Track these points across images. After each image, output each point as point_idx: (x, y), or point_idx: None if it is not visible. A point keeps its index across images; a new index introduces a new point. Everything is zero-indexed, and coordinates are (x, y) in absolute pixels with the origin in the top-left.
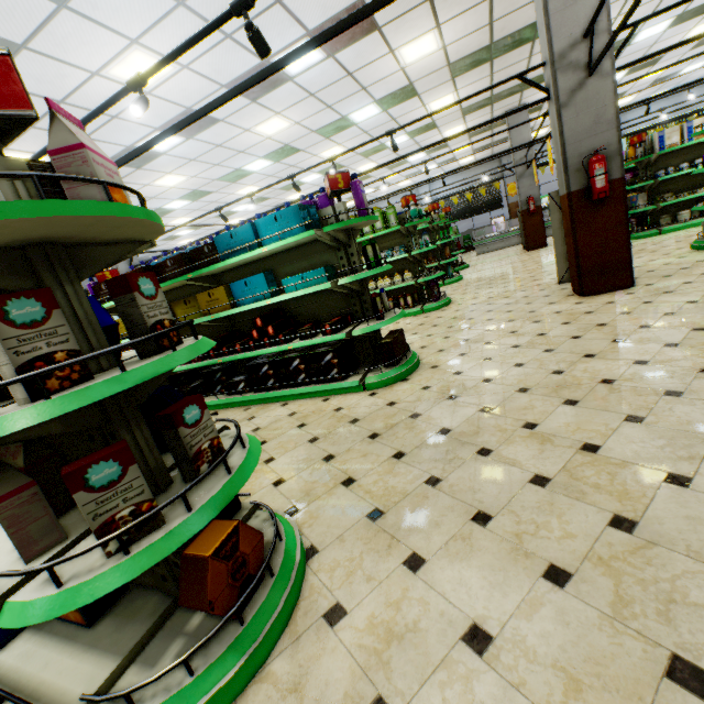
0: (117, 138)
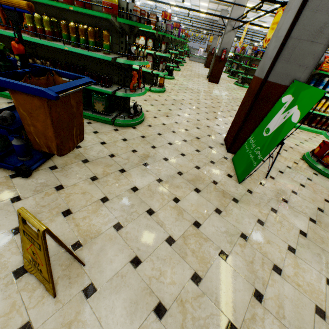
0: None
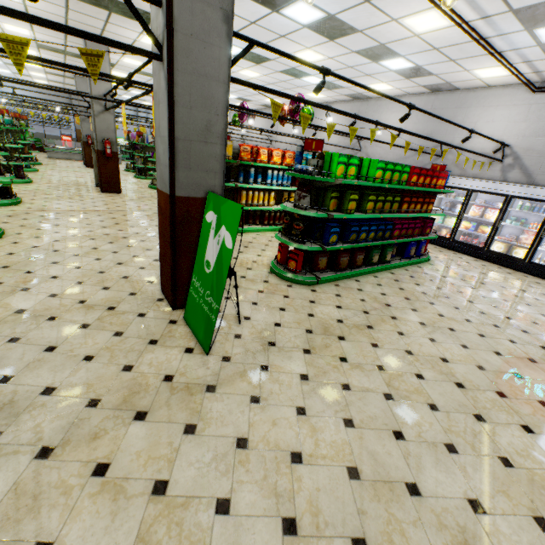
0: None
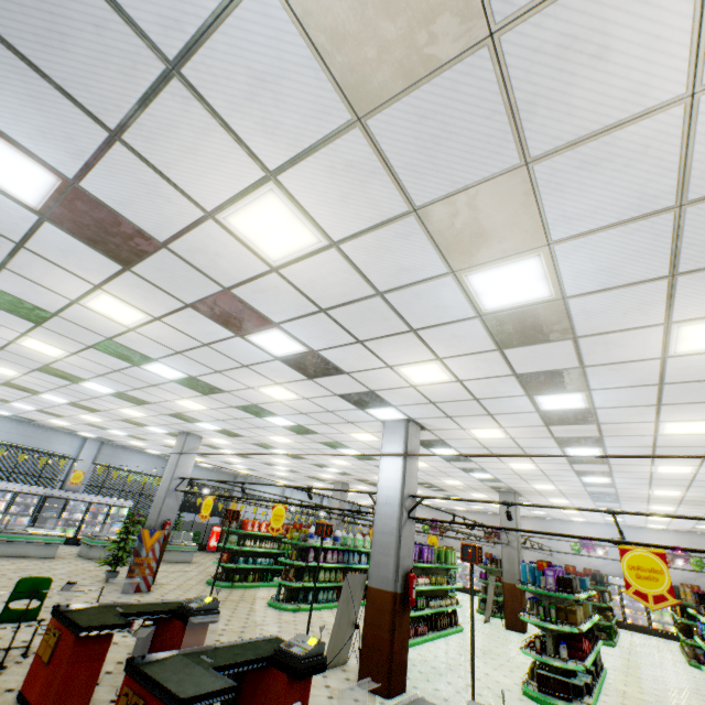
0: (471, 449)
